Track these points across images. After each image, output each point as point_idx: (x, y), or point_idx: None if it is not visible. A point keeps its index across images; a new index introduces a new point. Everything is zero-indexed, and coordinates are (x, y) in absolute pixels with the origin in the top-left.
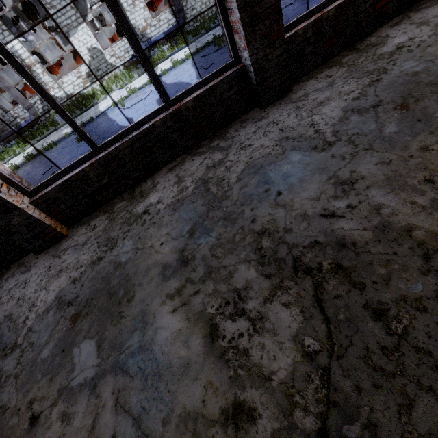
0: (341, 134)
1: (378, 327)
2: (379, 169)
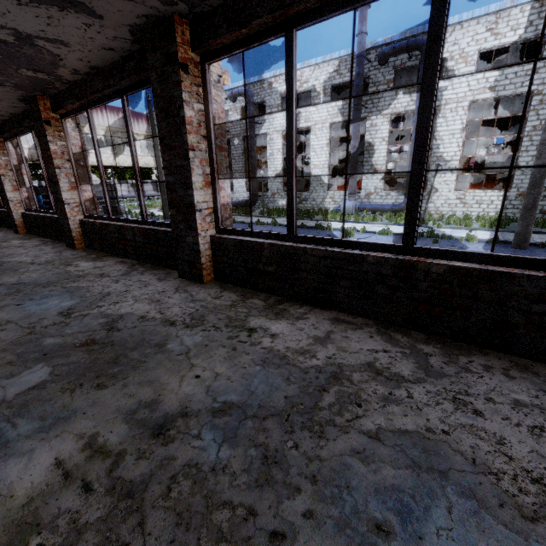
0: None
1: None
2: None
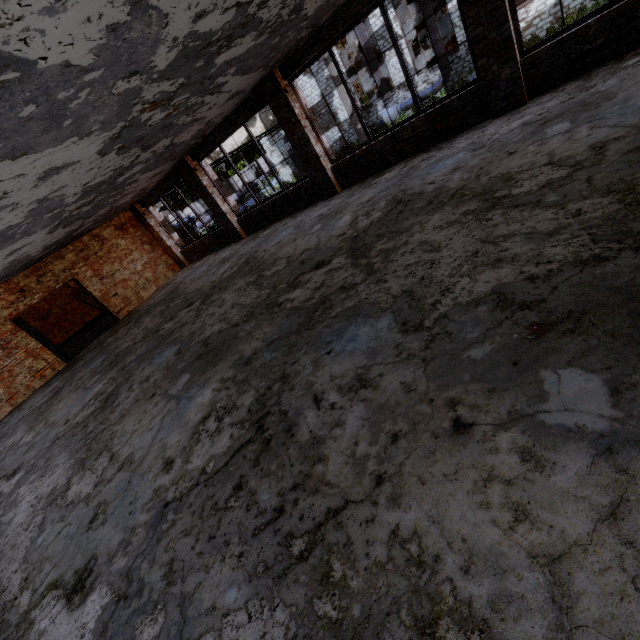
0: None
1: None
2: None
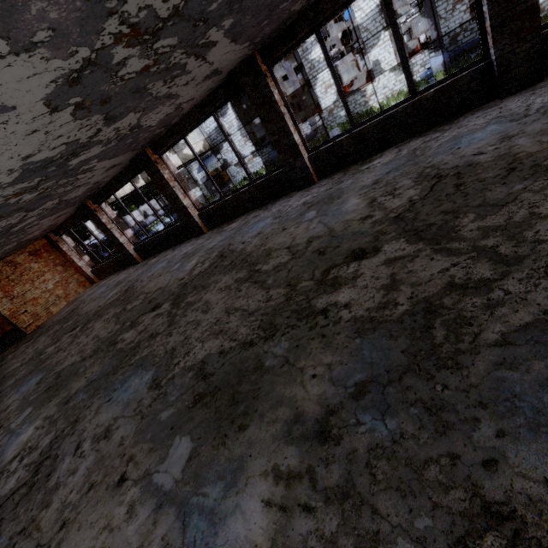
0: (543, 108)
1: (452, 189)
2: (541, 126)
